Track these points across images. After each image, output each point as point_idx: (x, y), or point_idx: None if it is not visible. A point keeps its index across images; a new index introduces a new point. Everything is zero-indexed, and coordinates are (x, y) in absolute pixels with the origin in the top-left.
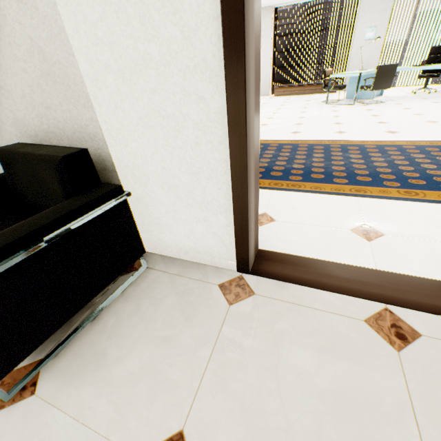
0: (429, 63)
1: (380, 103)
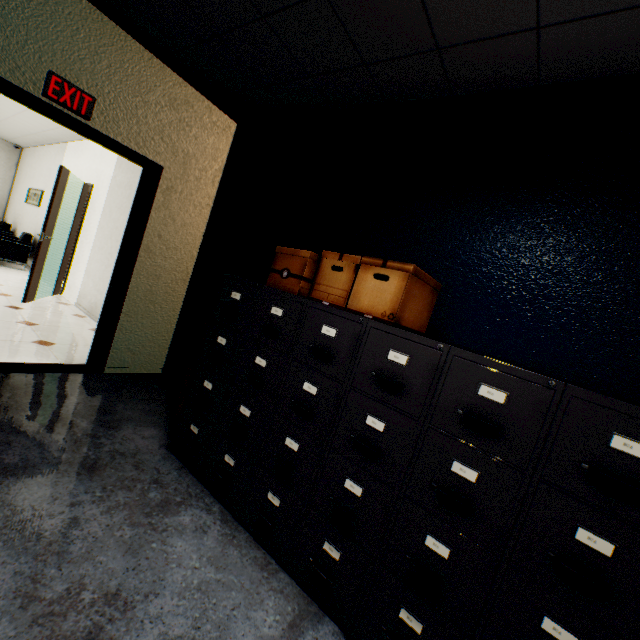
0: None
1: None
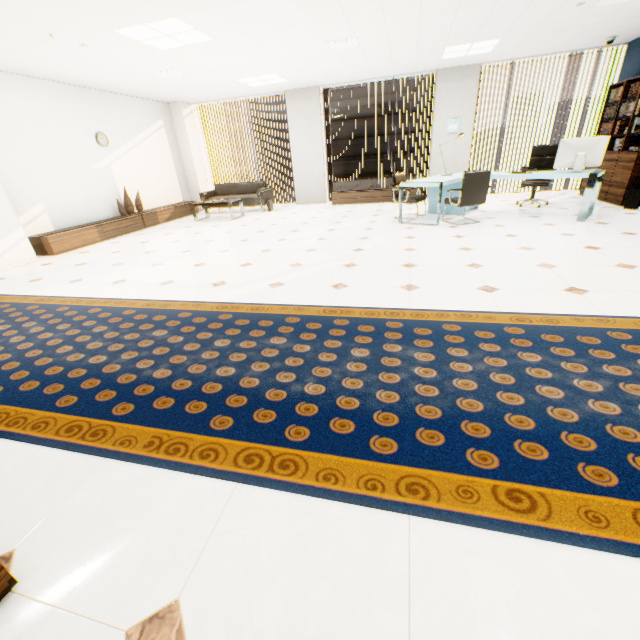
0: (533, 167)
1: (473, 222)
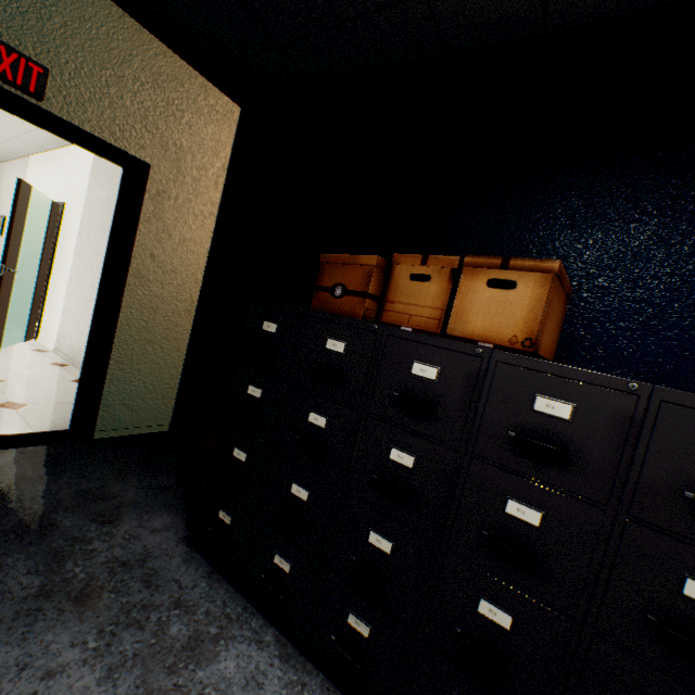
0: None
1: None
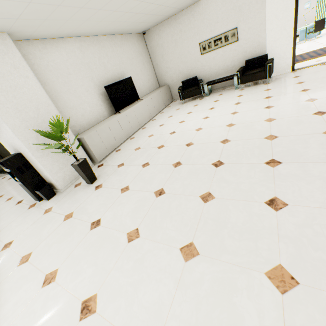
0: None
1: (319, 37)
